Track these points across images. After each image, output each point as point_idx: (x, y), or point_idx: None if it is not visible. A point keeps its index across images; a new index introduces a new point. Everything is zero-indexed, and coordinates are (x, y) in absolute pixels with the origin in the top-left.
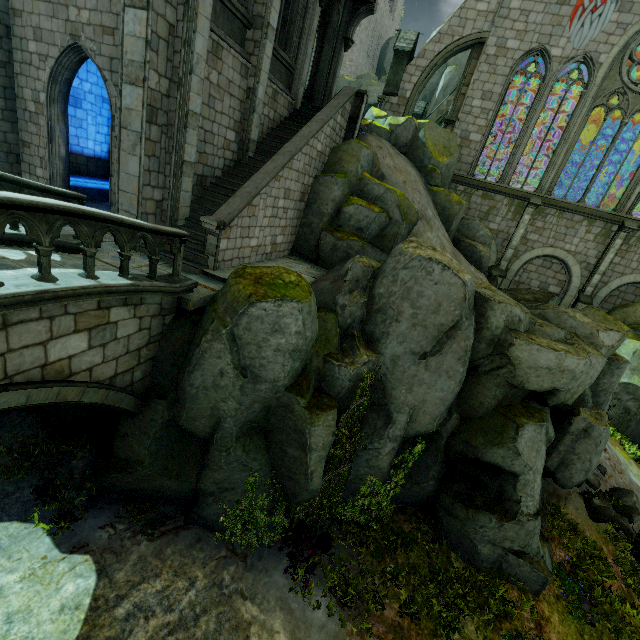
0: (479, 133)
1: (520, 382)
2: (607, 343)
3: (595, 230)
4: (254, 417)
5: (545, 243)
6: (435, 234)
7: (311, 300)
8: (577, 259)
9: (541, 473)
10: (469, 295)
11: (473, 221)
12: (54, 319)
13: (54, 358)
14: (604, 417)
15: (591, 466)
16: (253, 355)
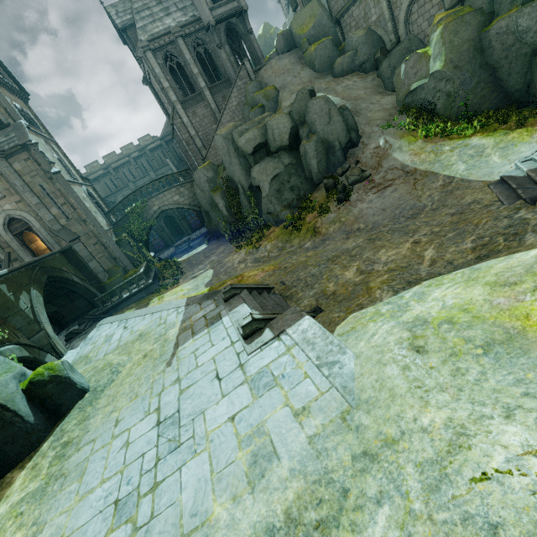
0: None
1: (247, 153)
2: (288, 105)
3: None
4: (212, 202)
5: None
6: (287, 92)
7: (206, 166)
8: None
9: (269, 181)
10: (225, 137)
11: (348, 37)
12: (171, 193)
13: (175, 200)
14: (313, 137)
15: (312, 166)
16: (202, 187)
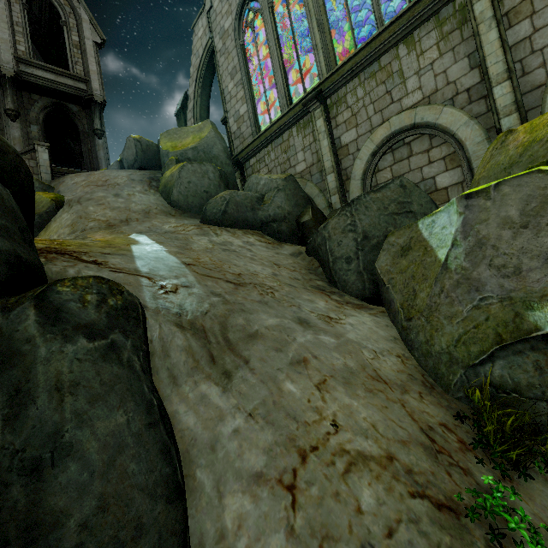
0: (244, 103)
1: None
2: None
3: (428, 41)
4: None
5: (371, 129)
6: (72, 210)
7: None
8: (439, 102)
9: None
10: None
11: (251, 178)
12: None
13: None
14: None
15: None
16: None
